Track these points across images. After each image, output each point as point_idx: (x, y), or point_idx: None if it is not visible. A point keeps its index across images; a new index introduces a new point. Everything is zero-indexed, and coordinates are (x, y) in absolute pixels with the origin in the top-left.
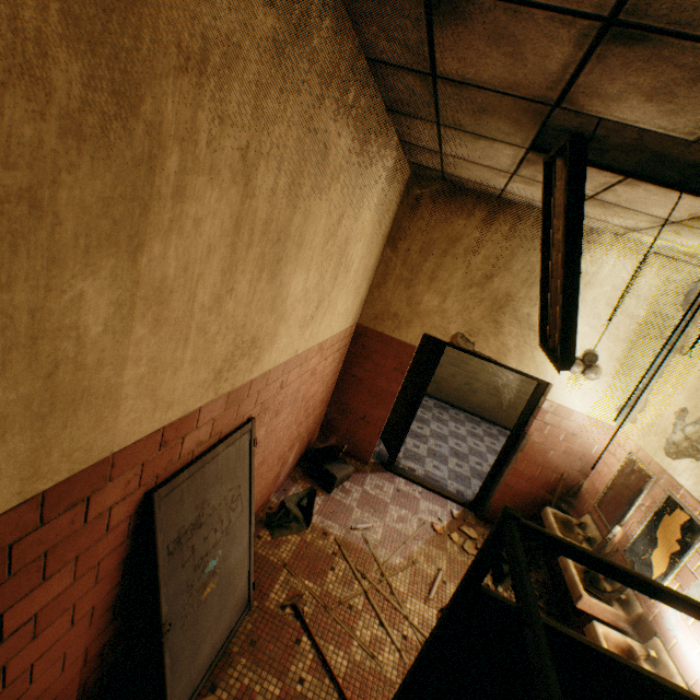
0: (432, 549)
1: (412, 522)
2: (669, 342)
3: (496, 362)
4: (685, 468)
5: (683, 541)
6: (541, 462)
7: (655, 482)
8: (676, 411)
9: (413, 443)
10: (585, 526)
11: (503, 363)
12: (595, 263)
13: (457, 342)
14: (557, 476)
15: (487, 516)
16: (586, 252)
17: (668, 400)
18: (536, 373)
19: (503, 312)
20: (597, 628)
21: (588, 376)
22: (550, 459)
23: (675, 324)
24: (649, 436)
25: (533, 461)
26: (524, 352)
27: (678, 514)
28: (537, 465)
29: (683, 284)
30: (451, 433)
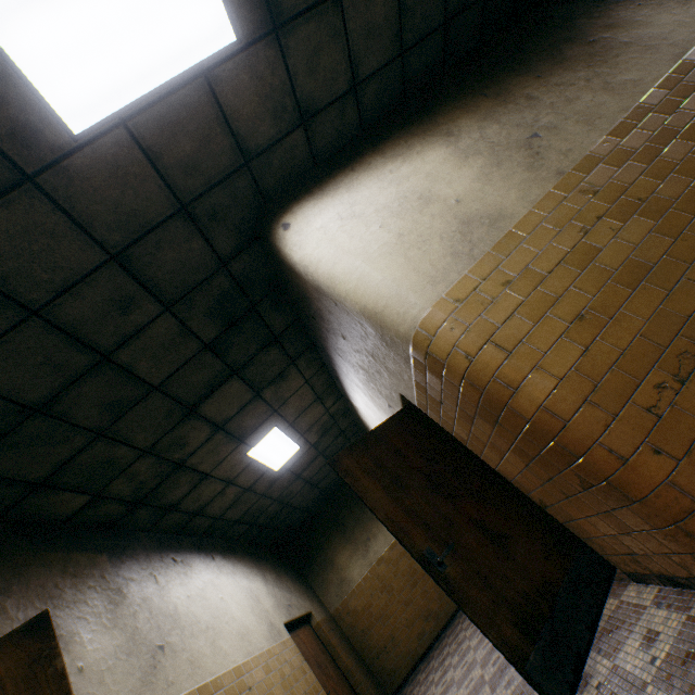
0: None
1: None
2: None
3: None
4: None
5: None
6: None
7: None
8: None
9: None
10: None
11: None
12: None
13: None
14: None
15: None
16: None
17: None
18: None
19: None
20: None
21: None
22: None
23: None
24: None
25: None
26: None
27: None
28: None
29: None
30: None
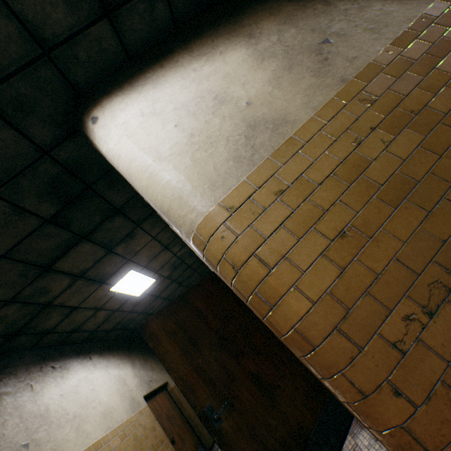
0: None
1: None
2: None
3: None
4: None
5: None
6: None
7: None
8: None
9: None
10: None
11: None
12: None
13: None
14: None
15: None
16: None
17: None
18: None
19: None
20: None
21: None
22: None
23: None
24: None
25: None
26: None
27: None
28: None
29: None
30: None
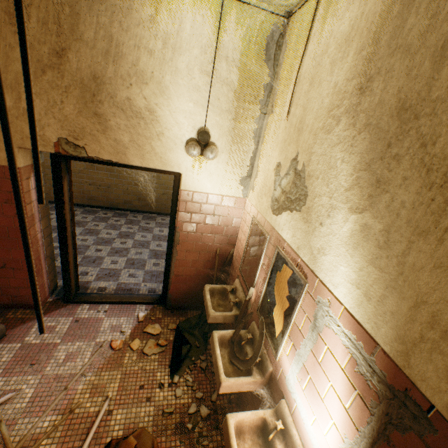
0: (105, 375)
1: (86, 353)
2: (264, 106)
3: (123, 164)
4: (285, 222)
5: (291, 298)
6: (198, 246)
7: (269, 241)
8: (275, 168)
9: (112, 260)
10: (236, 290)
11: (127, 163)
12: (174, 17)
13: (65, 151)
14: (213, 253)
15: (172, 305)
16: (160, 2)
17: (270, 160)
18: (162, 166)
19: (100, 100)
20: (230, 425)
21: (207, 156)
22: (204, 242)
23: (264, 84)
24: (262, 199)
25: (190, 248)
26: (142, 146)
27: (285, 270)
28: (195, 250)
29: (261, 37)
30: (154, 238)
